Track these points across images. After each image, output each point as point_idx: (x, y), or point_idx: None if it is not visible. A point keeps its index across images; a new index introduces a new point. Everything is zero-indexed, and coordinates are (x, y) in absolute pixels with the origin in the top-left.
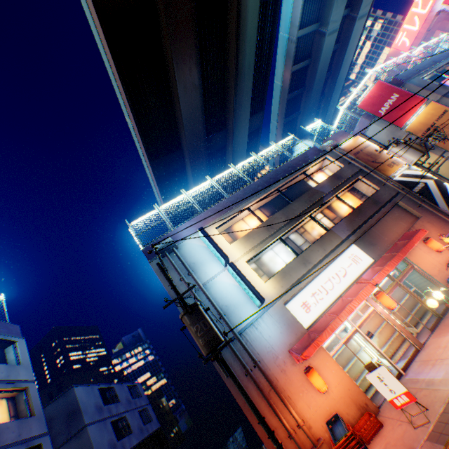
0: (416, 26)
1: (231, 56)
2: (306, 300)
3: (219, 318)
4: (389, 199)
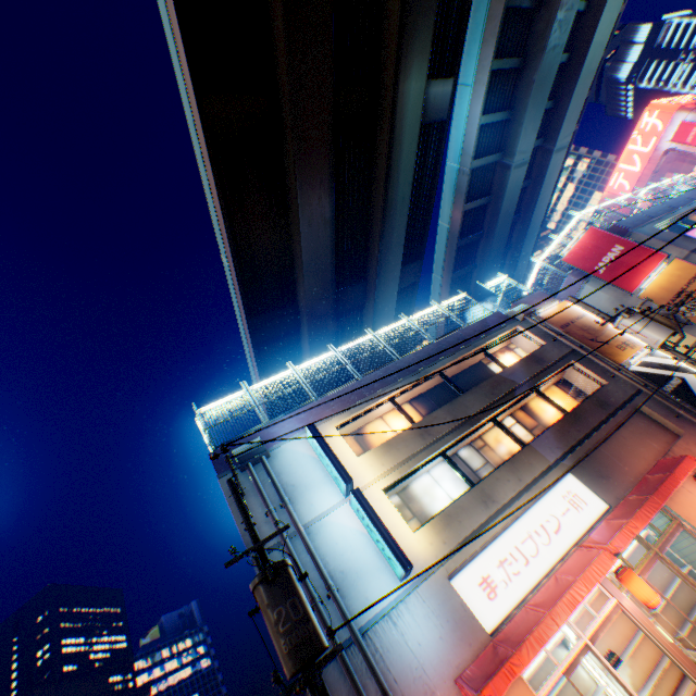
0: (636, 166)
1: (379, 185)
2: (488, 573)
3: (328, 595)
4: (625, 400)
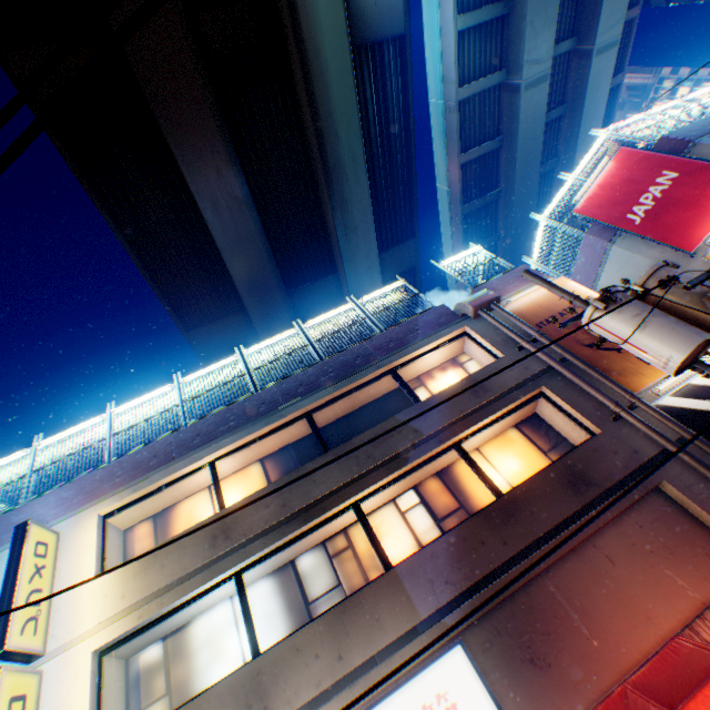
0: None
1: (313, 144)
2: None
3: None
4: (631, 472)
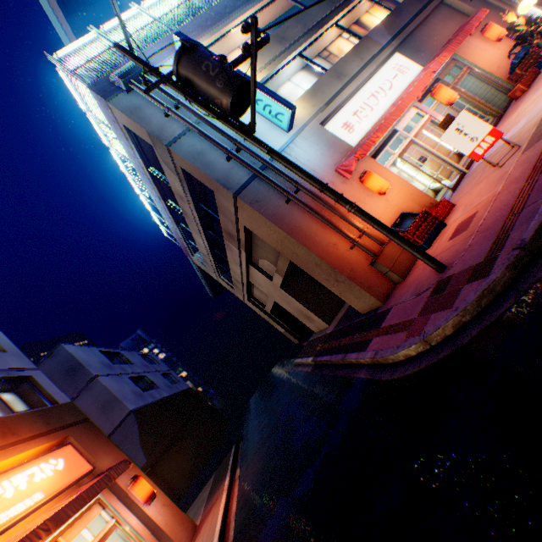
0: None
1: None
2: (347, 121)
3: (237, 149)
4: None
